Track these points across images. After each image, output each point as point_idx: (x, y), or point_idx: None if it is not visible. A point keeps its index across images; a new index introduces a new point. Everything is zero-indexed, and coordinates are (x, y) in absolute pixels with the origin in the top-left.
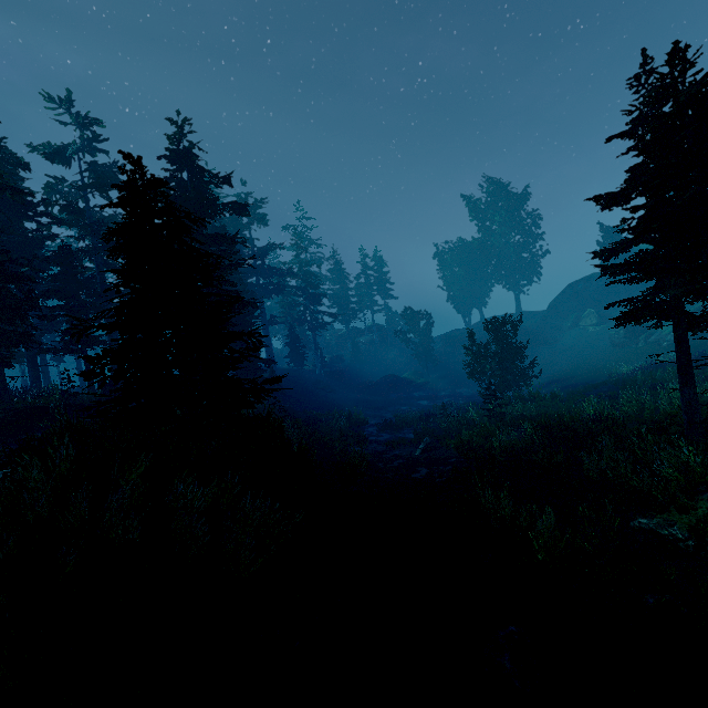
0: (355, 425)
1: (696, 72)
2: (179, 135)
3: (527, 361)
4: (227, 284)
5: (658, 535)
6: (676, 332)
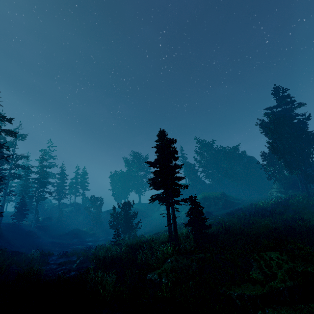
0: (45, 255)
1: (166, 137)
2: None
3: (140, 223)
4: None
5: (151, 280)
6: (167, 206)
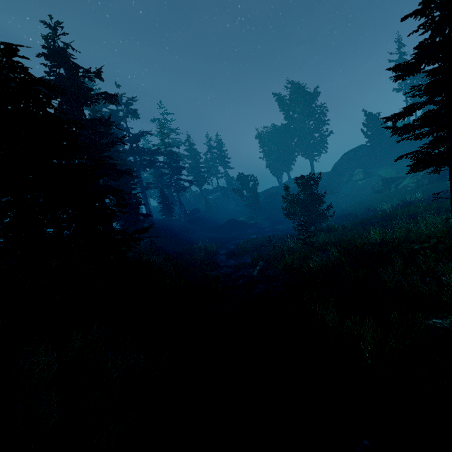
0: (210, 255)
1: None
2: (54, 36)
3: None
4: (110, 161)
5: None
6: (451, 175)
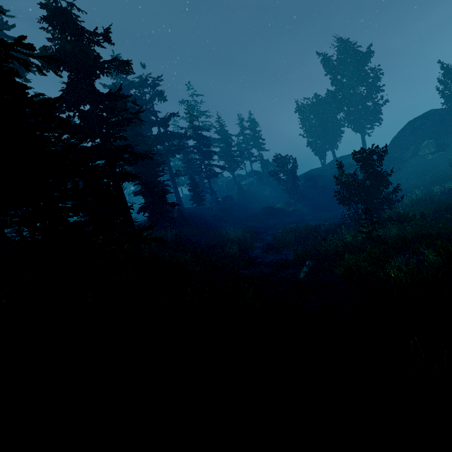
0: (244, 249)
1: None
2: None
3: None
4: (134, 146)
5: None
6: None
